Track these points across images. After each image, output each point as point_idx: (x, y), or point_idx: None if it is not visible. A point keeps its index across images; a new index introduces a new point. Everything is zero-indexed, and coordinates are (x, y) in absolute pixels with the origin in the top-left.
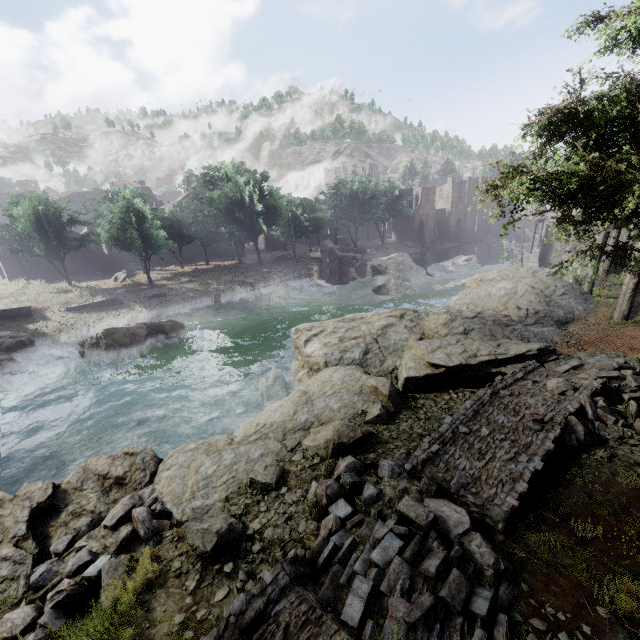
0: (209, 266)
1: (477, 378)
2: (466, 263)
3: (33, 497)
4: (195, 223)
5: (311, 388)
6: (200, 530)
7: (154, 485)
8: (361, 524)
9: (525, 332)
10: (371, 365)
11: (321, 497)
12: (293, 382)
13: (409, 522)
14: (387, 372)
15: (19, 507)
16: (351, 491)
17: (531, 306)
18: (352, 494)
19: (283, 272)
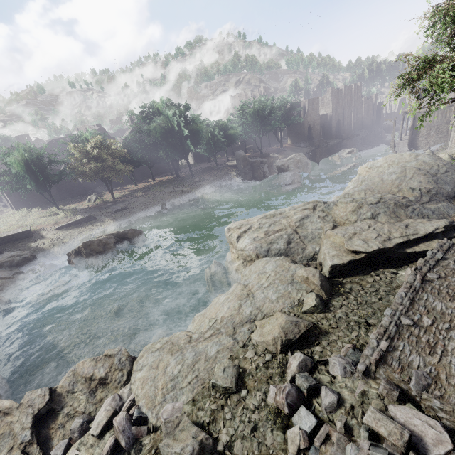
0: (155, 182)
1: (393, 258)
2: (349, 154)
3: (34, 404)
4: (140, 151)
5: (249, 280)
6: (173, 454)
7: (131, 384)
8: (329, 439)
9: (424, 210)
10: (294, 253)
11: (282, 406)
12: (231, 270)
13: (379, 437)
14: (309, 257)
15: (24, 414)
16: (309, 394)
17: (422, 186)
18: (310, 397)
19: (210, 179)
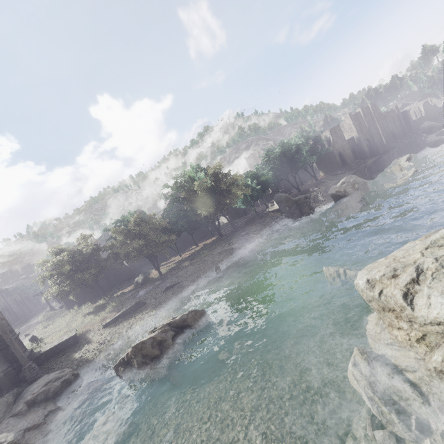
0: (199, 247)
1: None
2: (409, 161)
3: None
4: (180, 219)
5: None
6: None
7: None
8: None
9: None
10: None
11: None
12: (409, 368)
13: None
14: None
15: None
16: None
17: None
18: None
19: (257, 229)
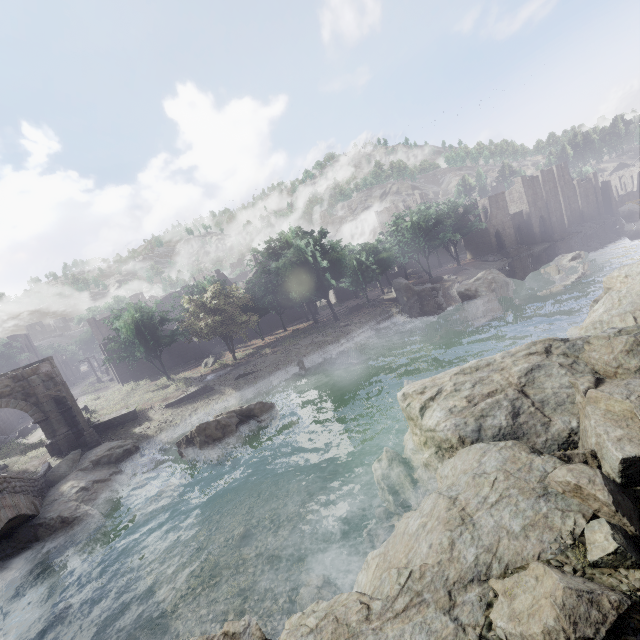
0: (287, 332)
1: None
2: (574, 261)
3: None
4: (267, 295)
5: (456, 487)
6: None
7: None
8: None
9: None
10: (530, 432)
11: None
12: (416, 465)
13: None
14: (560, 440)
15: None
16: None
17: None
18: None
19: (361, 322)
